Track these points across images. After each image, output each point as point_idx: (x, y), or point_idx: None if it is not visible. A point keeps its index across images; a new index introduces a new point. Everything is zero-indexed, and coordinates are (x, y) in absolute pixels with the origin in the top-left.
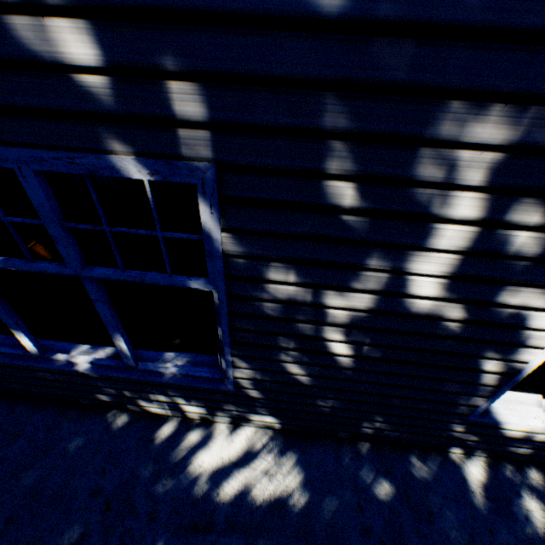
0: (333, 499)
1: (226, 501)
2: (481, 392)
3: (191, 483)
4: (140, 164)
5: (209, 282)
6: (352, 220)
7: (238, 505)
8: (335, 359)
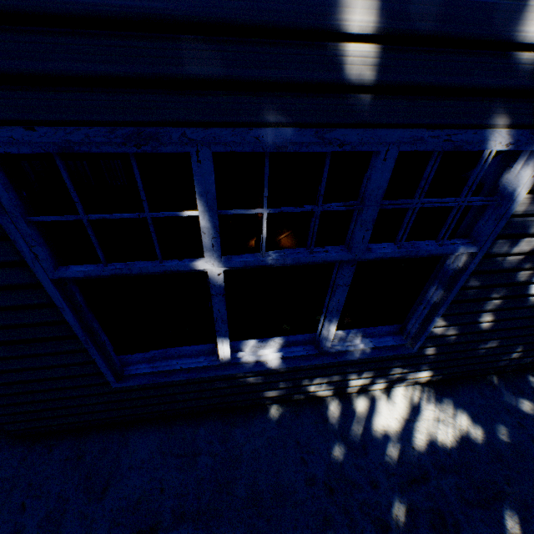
0: (499, 424)
1: (423, 452)
2: None
3: (385, 447)
4: (508, 136)
5: (477, 245)
6: None
7: (434, 452)
8: (525, 300)
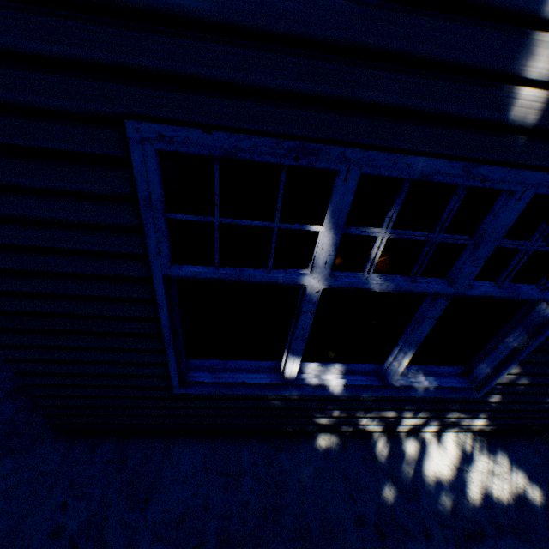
0: None
1: (478, 507)
2: None
3: (438, 495)
4: None
5: None
6: None
7: (490, 508)
8: None
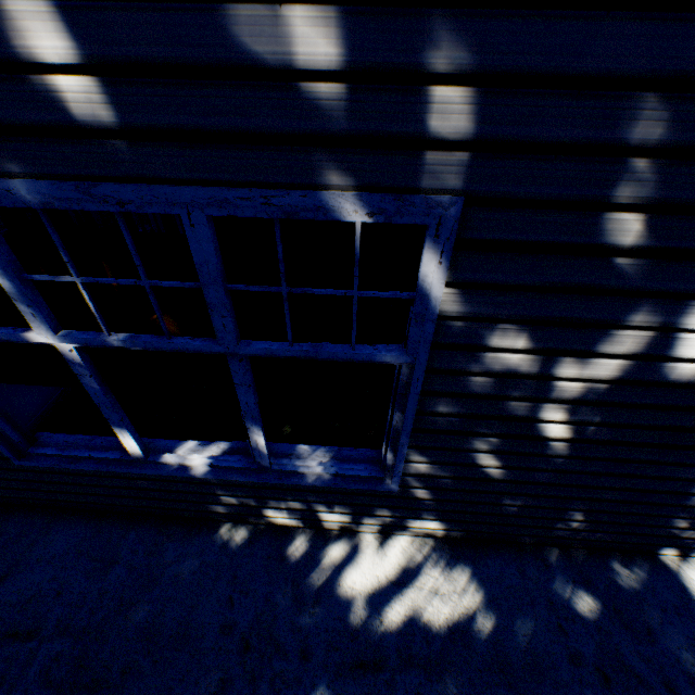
0: (526, 620)
1: (393, 631)
2: None
3: (344, 610)
4: (361, 202)
5: (407, 353)
6: (627, 264)
7: (409, 634)
8: (546, 445)
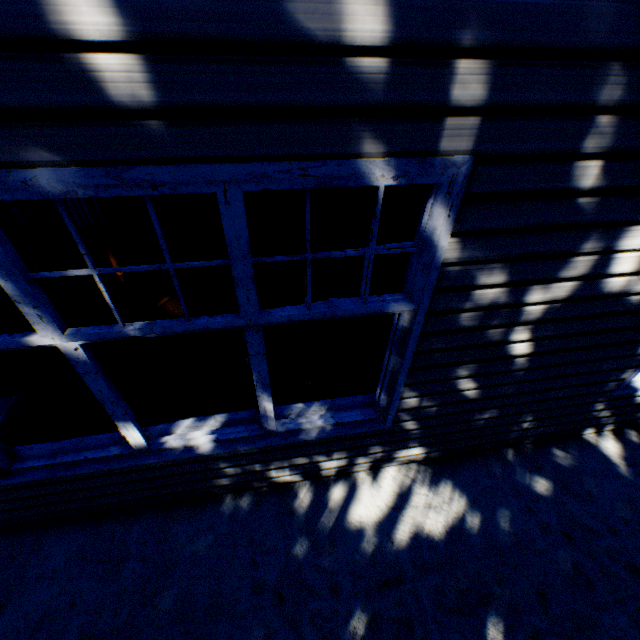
0: (503, 510)
1: (404, 548)
2: (632, 363)
3: (358, 542)
4: (389, 167)
5: (412, 301)
6: (585, 203)
7: (417, 547)
8: (511, 362)
